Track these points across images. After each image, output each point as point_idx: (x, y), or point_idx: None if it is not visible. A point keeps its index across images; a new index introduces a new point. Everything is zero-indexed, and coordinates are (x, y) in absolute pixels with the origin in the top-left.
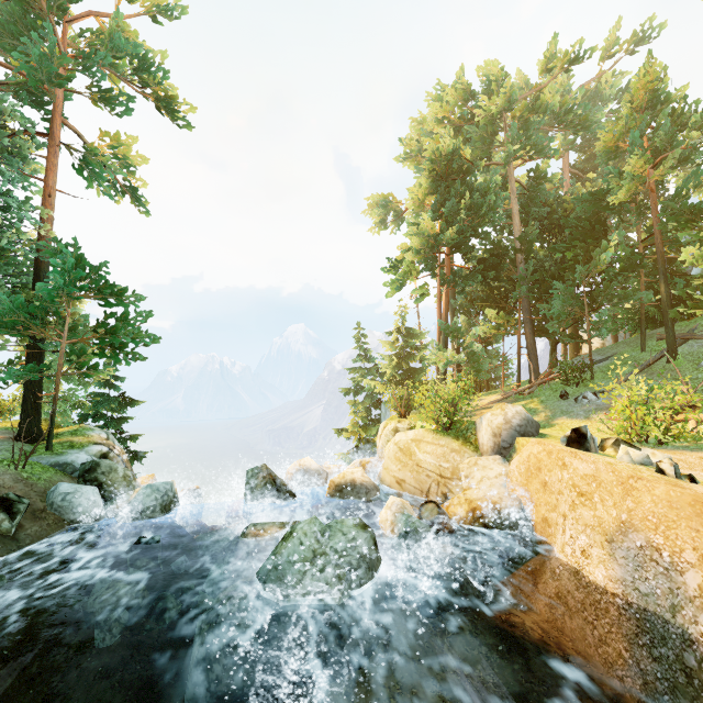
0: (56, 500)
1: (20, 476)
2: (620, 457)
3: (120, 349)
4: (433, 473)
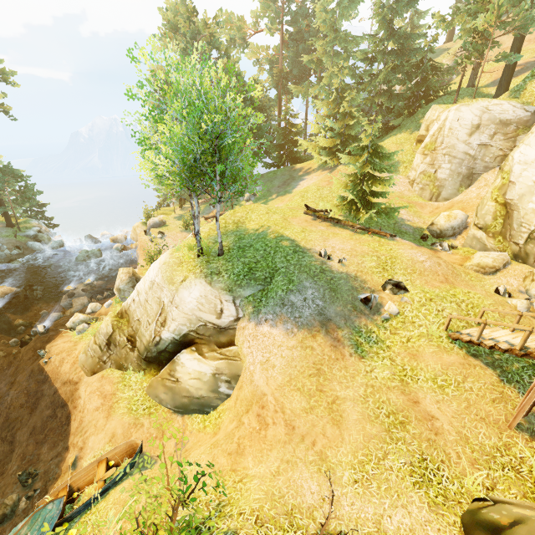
0: (30, 246)
1: (17, 240)
2: (148, 237)
3: (30, 198)
4: None
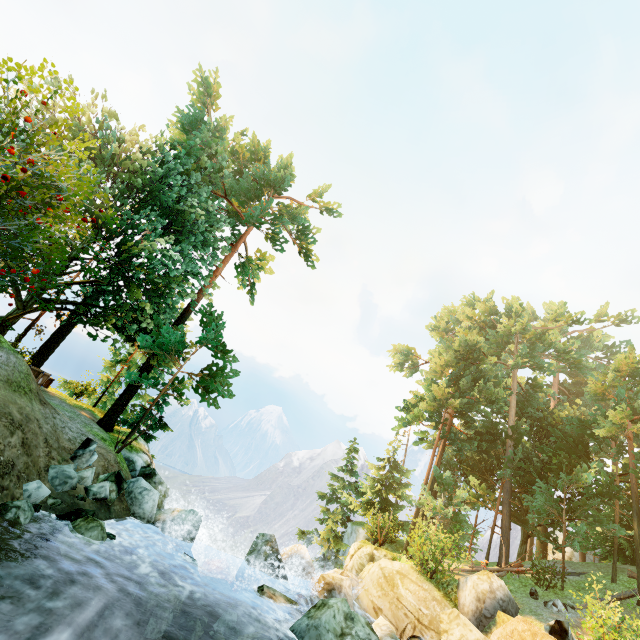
0: (136, 490)
1: (117, 458)
2: None
3: (209, 391)
4: (411, 614)
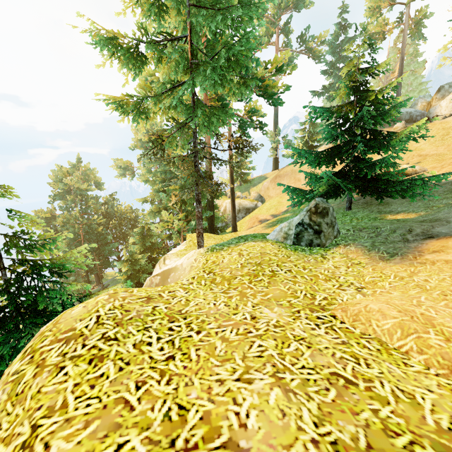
0: None
1: None
2: None
3: None
4: None
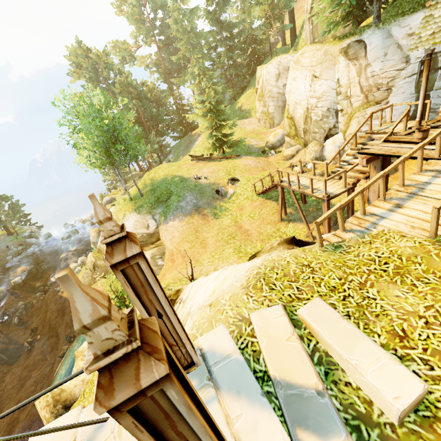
0: (28, 242)
1: (18, 241)
2: None
3: (18, 211)
4: None
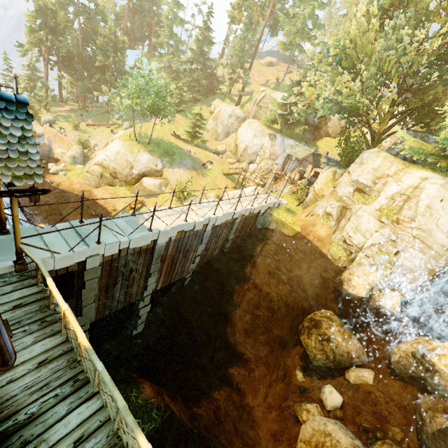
0: None
1: None
2: (55, 129)
3: None
4: None
